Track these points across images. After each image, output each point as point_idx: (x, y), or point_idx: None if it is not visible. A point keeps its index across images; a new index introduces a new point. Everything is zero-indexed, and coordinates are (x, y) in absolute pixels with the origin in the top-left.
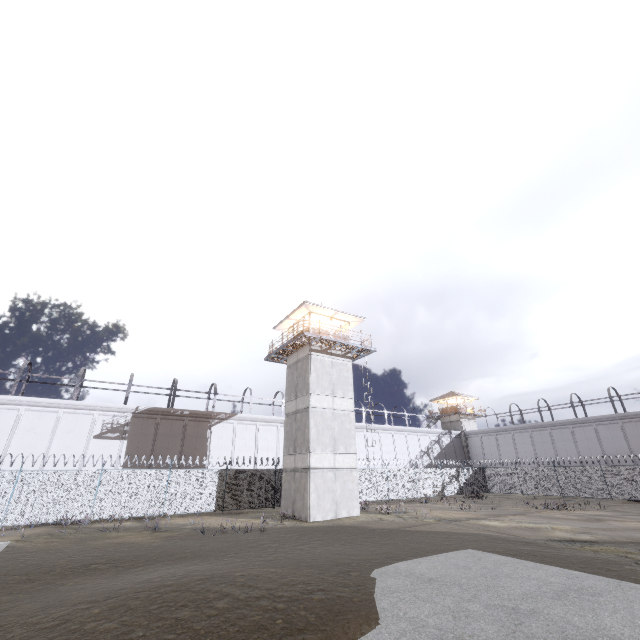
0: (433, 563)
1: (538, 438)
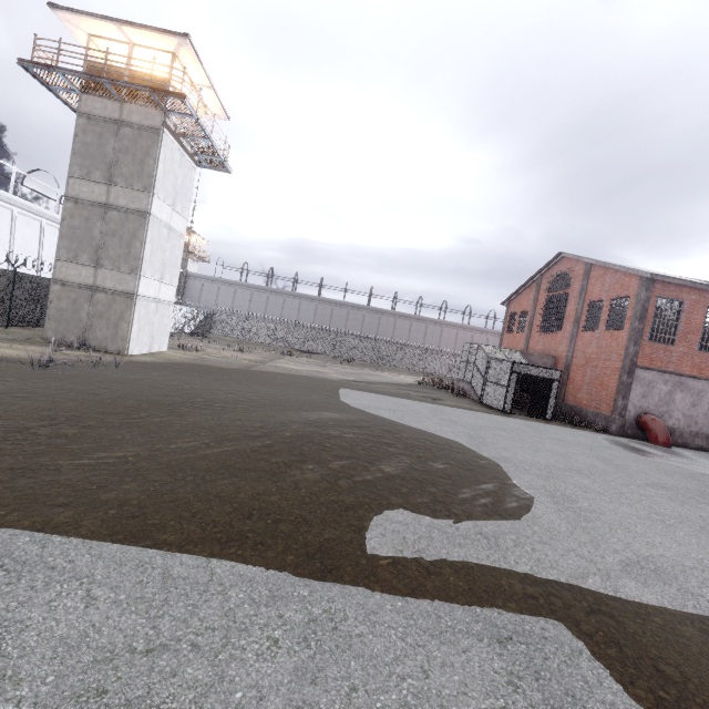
0: (363, 399)
1: (257, 298)
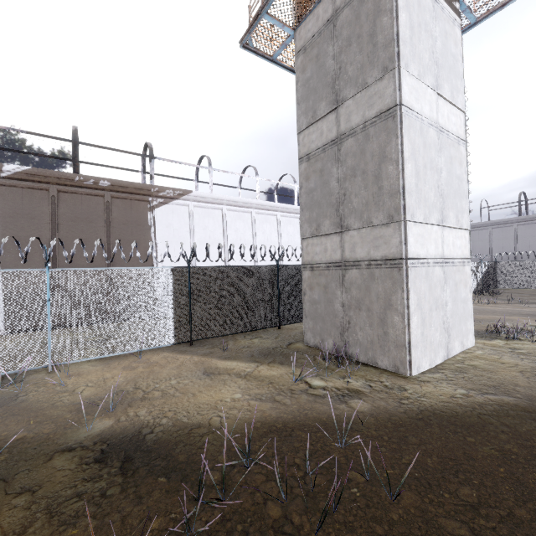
0: None
1: None
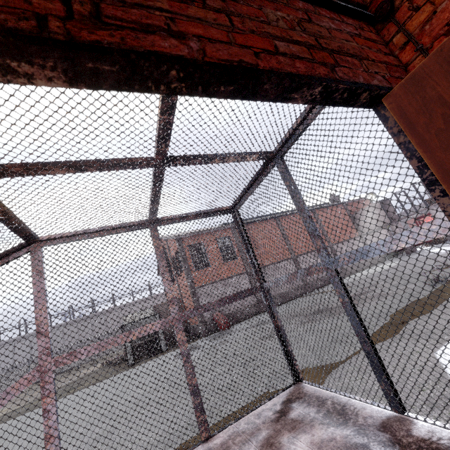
0: None
1: None
